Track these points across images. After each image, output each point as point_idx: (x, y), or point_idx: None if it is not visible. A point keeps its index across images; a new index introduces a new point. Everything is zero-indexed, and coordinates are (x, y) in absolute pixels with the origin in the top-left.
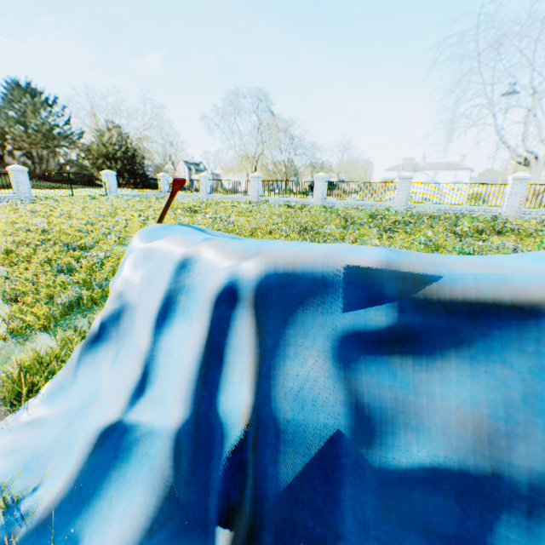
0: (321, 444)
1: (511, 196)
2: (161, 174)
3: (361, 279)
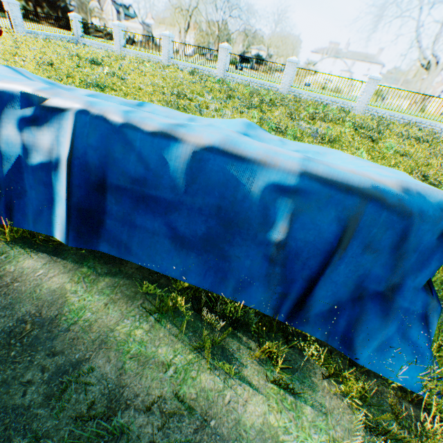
0: (16, 160)
1: (364, 93)
2: (72, 14)
3: (26, 96)
